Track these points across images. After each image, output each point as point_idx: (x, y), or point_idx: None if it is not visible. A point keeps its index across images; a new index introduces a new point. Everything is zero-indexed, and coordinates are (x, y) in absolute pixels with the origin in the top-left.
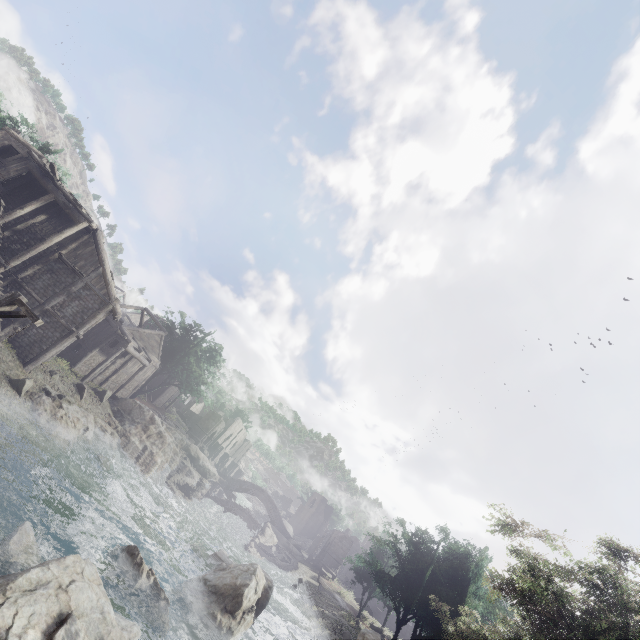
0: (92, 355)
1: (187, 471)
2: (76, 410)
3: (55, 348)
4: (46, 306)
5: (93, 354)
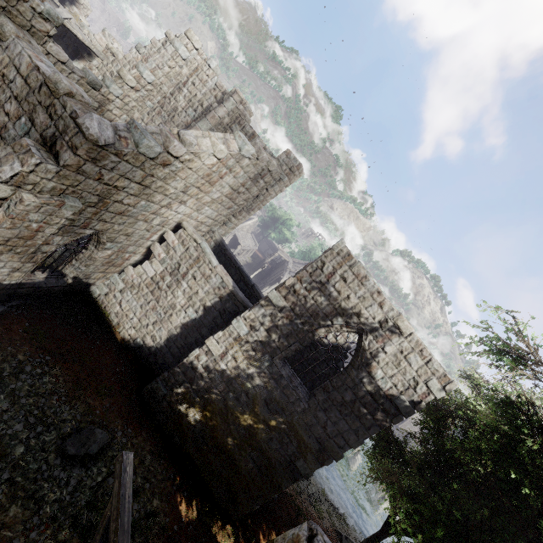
0: None
1: None
2: None
3: None
4: None
5: None
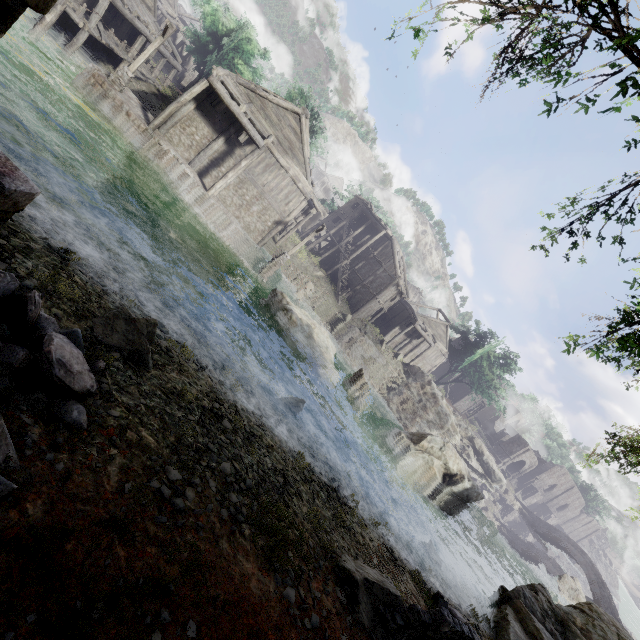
0: (395, 332)
1: (465, 454)
2: (373, 345)
3: (366, 305)
4: (364, 282)
5: (396, 331)
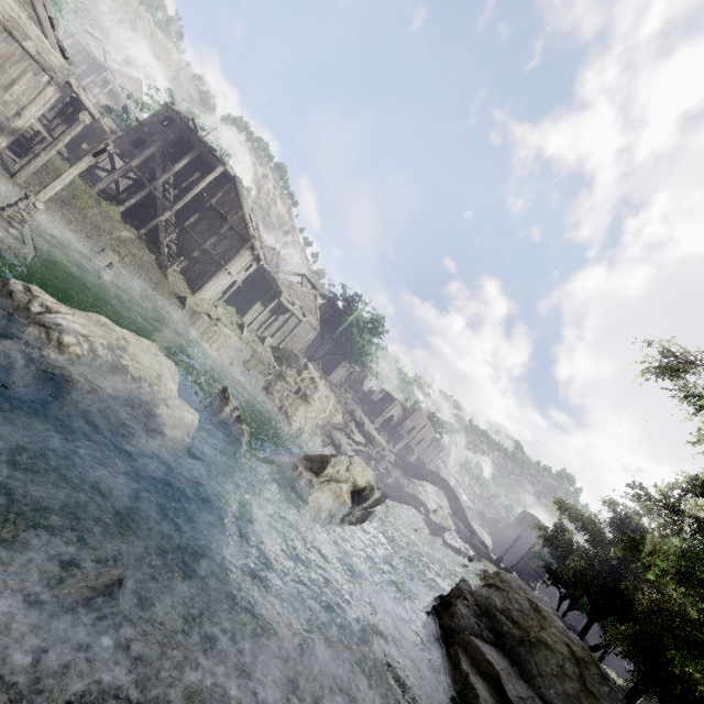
0: (257, 309)
1: (349, 430)
2: (231, 334)
3: (212, 280)
4: (204, 246)
5: (257, 308)
